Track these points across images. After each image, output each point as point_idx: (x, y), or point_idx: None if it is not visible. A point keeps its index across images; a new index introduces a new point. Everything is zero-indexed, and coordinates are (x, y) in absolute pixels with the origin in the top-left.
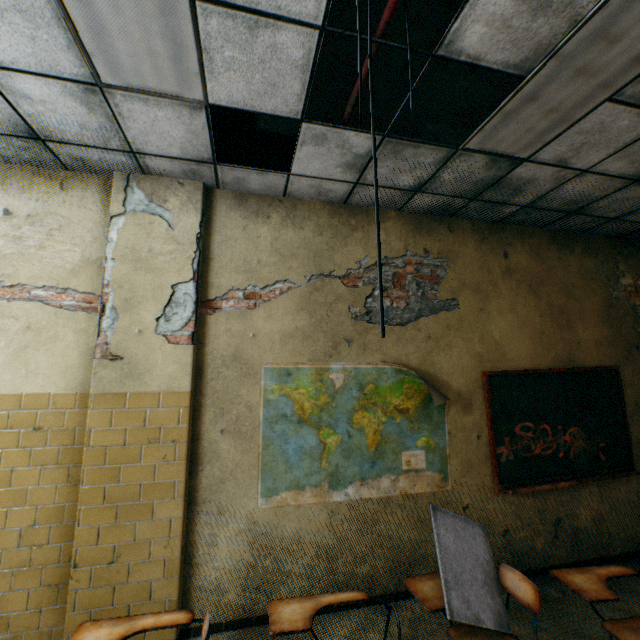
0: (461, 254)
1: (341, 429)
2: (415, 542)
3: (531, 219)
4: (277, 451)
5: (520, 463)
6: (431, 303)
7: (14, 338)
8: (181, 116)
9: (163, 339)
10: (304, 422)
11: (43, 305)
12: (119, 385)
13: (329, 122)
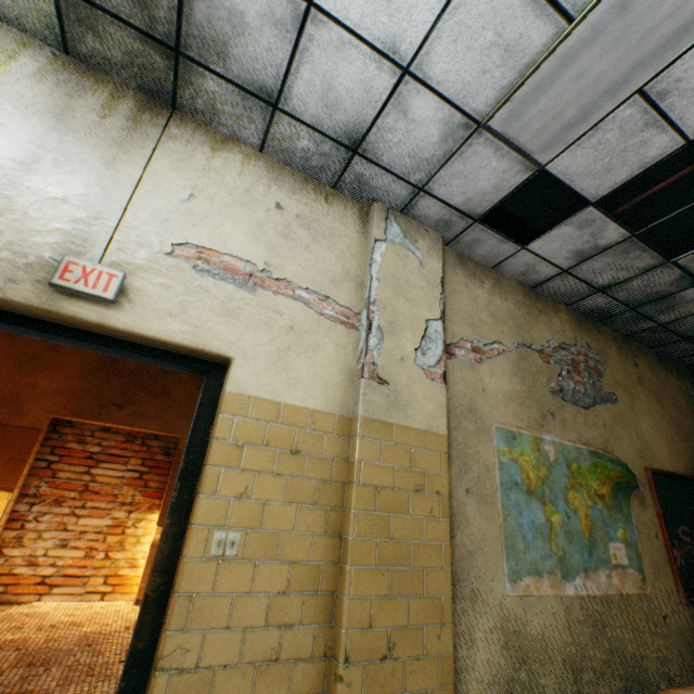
0: (609, 355)
1: (560, 507)
2: (637, 657)
3: (652, 338)
4: (514, 524)
5: (689, 570)
6: (600, 393)
7: (277, 335)
8: (507, 171)
9: (421, 372)
10: (531, 493)
11: (306, 307)
12: (386, 413)
13: (561, 216)
